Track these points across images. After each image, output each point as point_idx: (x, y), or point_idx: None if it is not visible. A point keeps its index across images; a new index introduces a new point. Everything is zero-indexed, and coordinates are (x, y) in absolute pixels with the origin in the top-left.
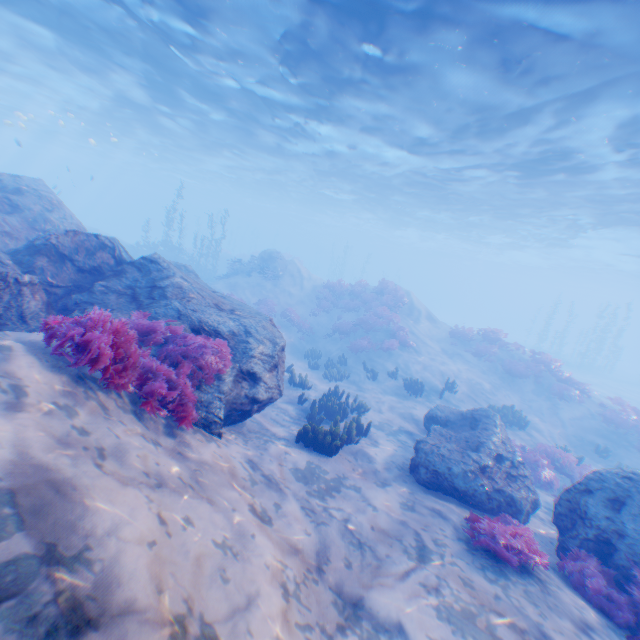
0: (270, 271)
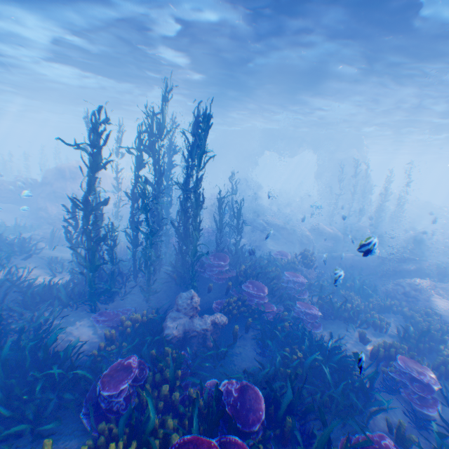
0: None
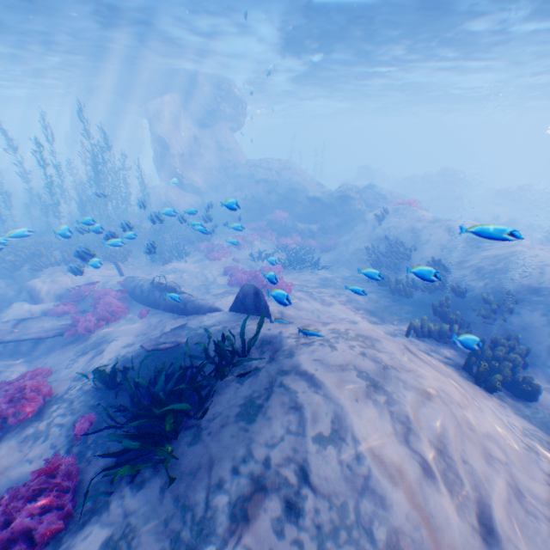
0: (368, 178)
